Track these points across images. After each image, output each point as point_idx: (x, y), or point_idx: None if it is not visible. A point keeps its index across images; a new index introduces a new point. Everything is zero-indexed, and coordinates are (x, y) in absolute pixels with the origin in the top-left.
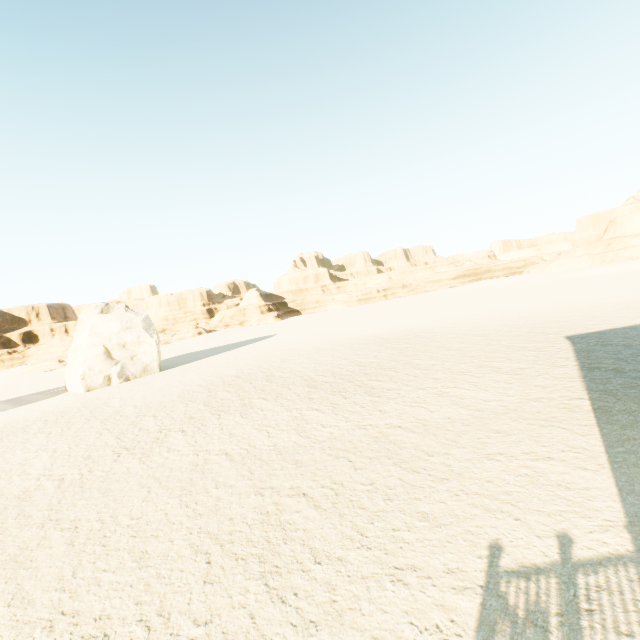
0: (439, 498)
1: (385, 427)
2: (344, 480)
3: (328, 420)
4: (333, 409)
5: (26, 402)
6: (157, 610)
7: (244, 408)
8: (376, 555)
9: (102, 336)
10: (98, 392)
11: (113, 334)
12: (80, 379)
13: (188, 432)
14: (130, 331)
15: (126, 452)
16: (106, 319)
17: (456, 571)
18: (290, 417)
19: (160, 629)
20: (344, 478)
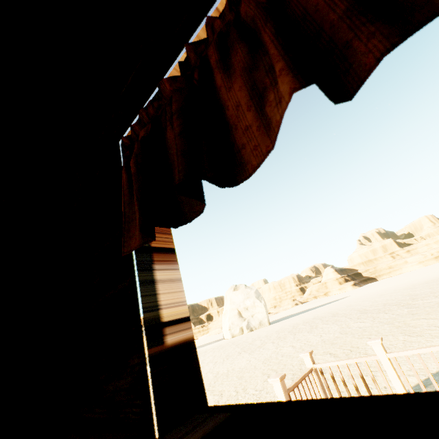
0: (430, 344)
1: (409, 320)
2: (360, 345)
3: (365, 324)
4: (372, 319)
5: (207, 344)
6: (242, 388)
7: (311, 329)
8: (362, 368)
9: (235, 304)
10: (237, 337)
11: (240, 302)
12: (228, 329)
13: (275, 342)
14: (249, 299)
15: (243, 352)
16: (236, 294)
17: (416, 369)
18: (338, 328)
19: (241, 392)
20: (360, 345)
